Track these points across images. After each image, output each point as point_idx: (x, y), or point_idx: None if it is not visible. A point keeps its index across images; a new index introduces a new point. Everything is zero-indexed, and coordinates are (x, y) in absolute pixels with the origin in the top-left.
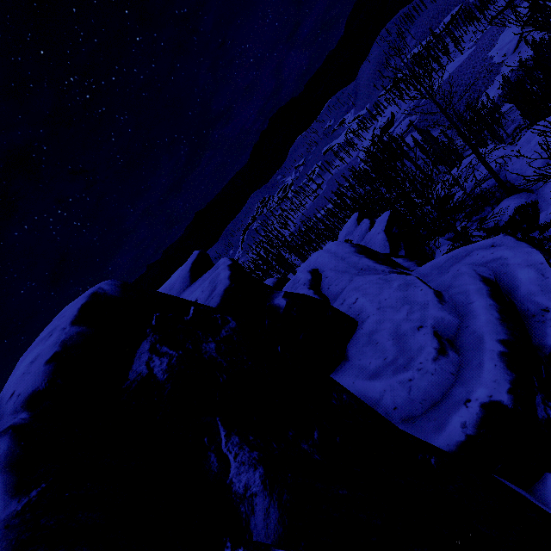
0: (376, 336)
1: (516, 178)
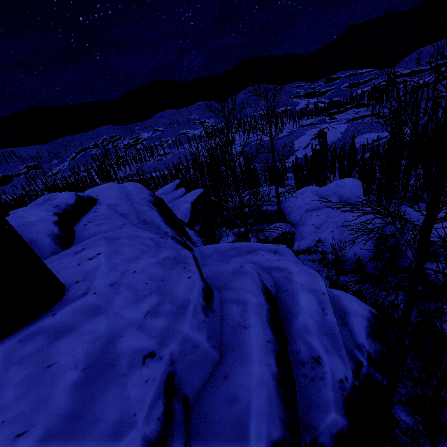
0: (64, 344)
1: (288, 212)
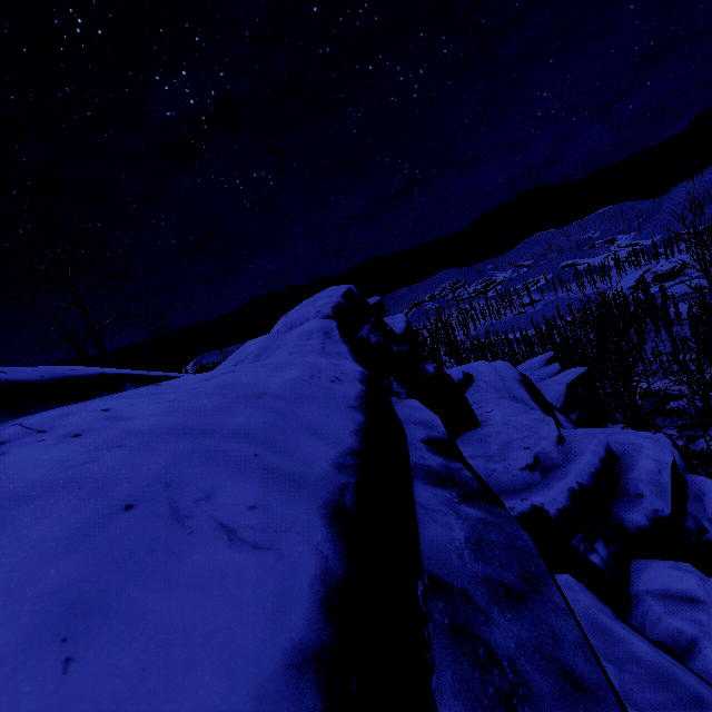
0: (489, 439)
1: None
